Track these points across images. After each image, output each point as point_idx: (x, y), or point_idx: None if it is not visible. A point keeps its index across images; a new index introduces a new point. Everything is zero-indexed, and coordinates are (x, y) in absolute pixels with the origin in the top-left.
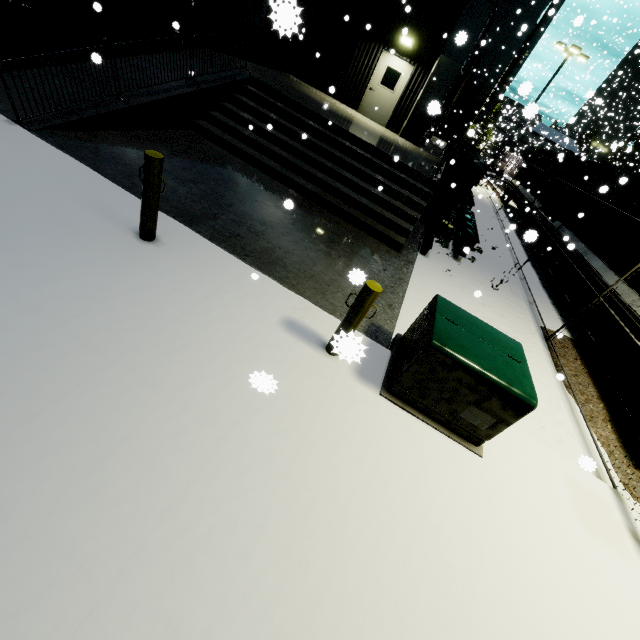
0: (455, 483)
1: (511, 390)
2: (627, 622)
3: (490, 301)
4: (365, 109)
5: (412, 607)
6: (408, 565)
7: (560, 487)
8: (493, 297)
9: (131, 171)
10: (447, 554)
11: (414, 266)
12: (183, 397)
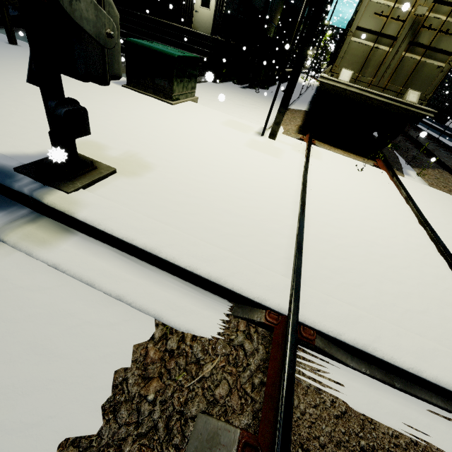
0: (146, 103)
1: (163, 52)
2: (217, 135)
3: (253, 98)
4: (196, 26)
5: (86, 105)
6: (94, 102)
7: (221, 119)
8: (258, 98)
9: (18, 36)
10: (119, 106)
11: (201, 83)
12: (5, 65)
